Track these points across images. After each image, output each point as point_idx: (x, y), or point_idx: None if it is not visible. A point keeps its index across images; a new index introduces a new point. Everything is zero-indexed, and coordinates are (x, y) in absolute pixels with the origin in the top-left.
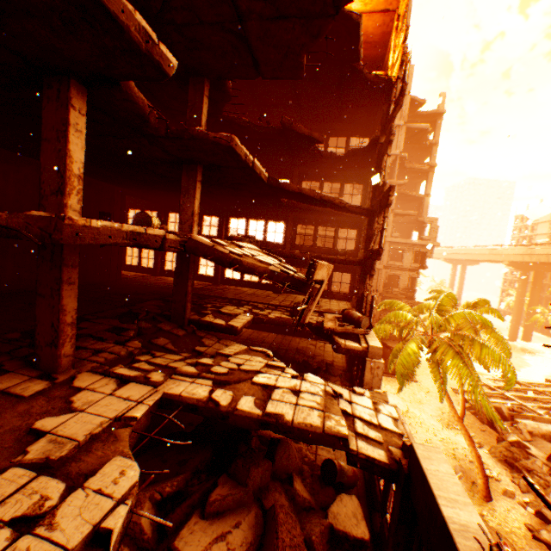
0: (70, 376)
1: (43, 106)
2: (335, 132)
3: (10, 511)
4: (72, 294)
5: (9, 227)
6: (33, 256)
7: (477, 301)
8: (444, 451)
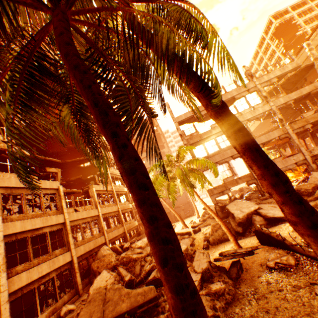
0: None
1: None
2: None
3: None
4: None
5: None
6: None
7: None
8: None
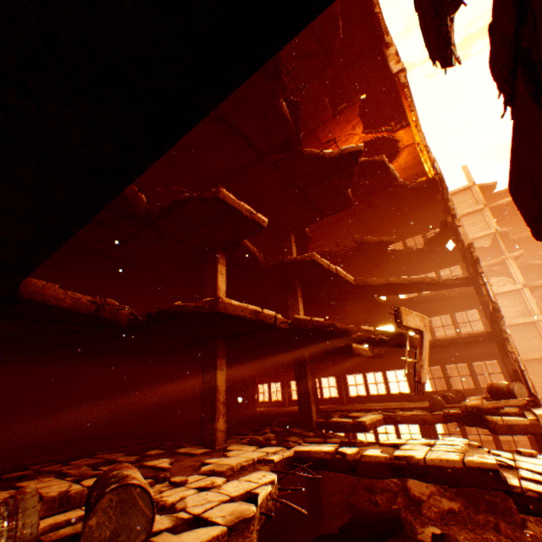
0: (223, 446)
1: (206, 268)
2: (408, 234)
3: (194, 485)
4: (222, 378)
5: (196, 306)
6: (194, 391)
7: None
8: None
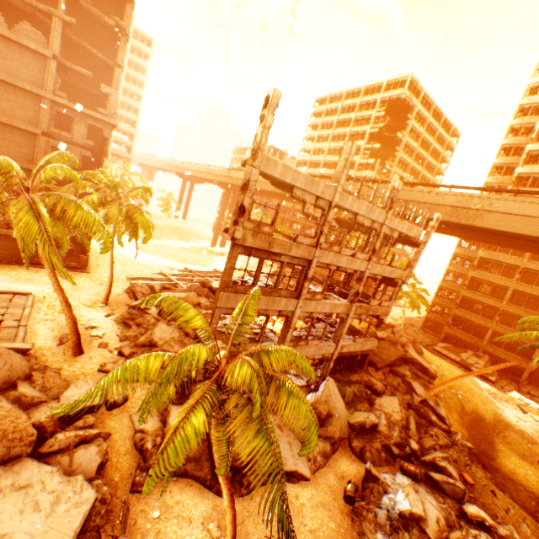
0: None
1: None
2: None
3: None
4: None
5: None
6: None
7: (139, 188)
8: (65, 326)
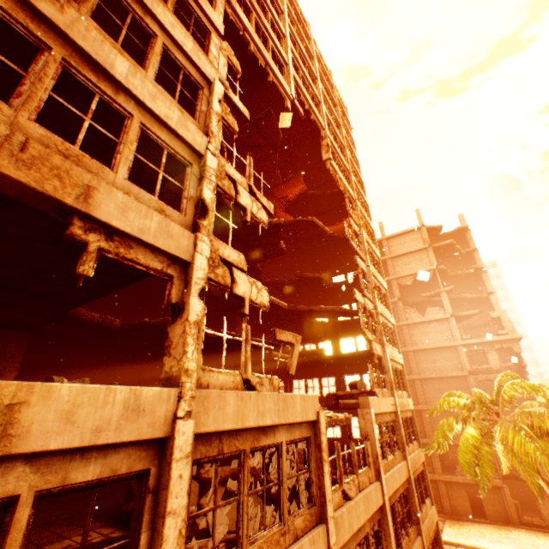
0: None
1: None
2: (349, 269)
3: None
4: None
5: (156, 322)
6: None
7: None
8: None
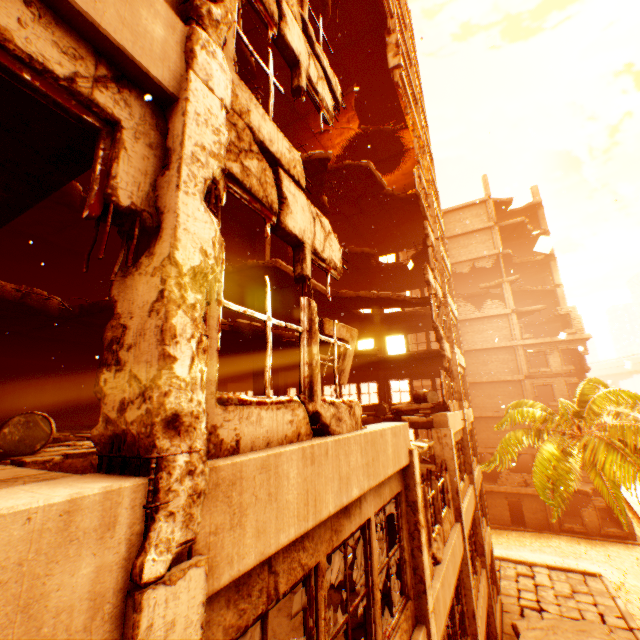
0: None
1: None
2: (402, 247)
3: None
4: None
5: None
6: None
7: None
8: None
